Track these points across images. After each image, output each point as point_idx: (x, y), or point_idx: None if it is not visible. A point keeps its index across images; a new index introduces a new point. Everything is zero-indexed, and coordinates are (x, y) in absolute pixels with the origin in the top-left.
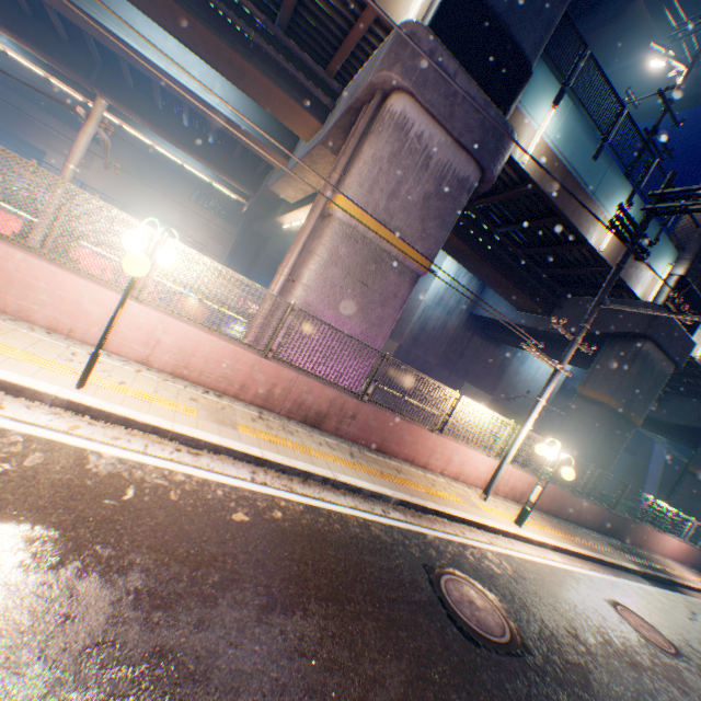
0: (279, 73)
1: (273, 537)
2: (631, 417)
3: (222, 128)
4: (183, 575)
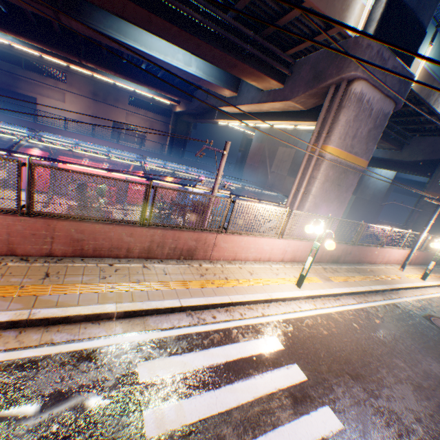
0: (259, 63)
1: (390, 325)
2: None
3: (191, 81)
4: (398, 348)
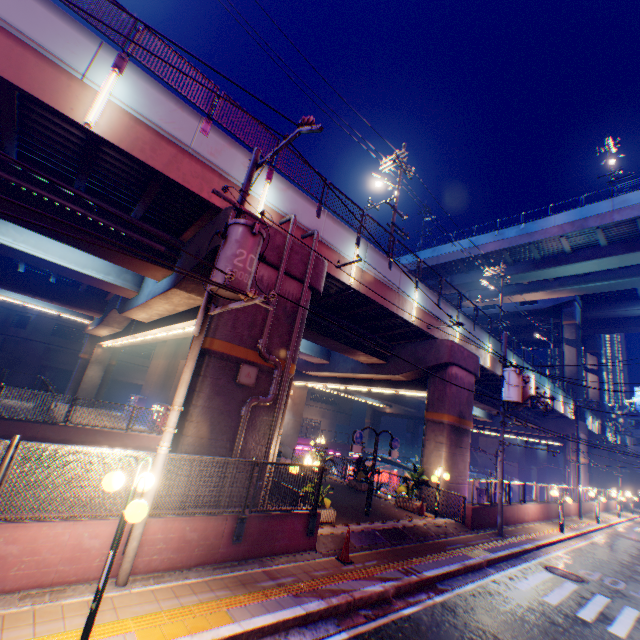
0: (532, 421)
1: None
2: (606, 467)
3: None
4: None
